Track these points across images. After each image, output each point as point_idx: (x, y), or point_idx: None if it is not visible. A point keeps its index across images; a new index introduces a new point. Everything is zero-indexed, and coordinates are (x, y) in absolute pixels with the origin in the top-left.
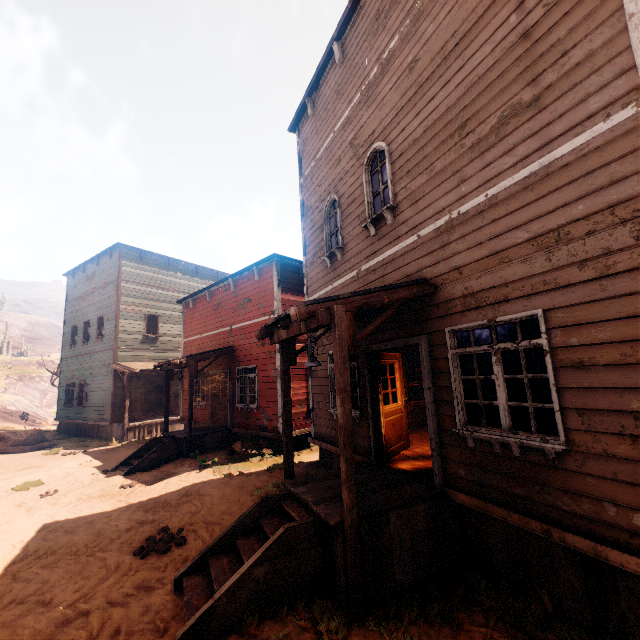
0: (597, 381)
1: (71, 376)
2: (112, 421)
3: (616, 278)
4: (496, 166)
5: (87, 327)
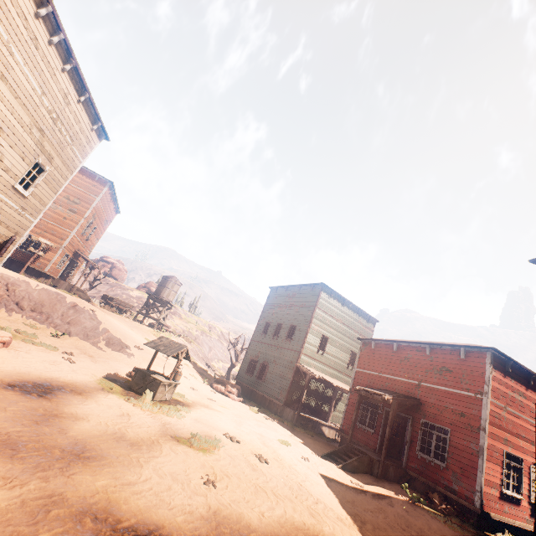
0: None
1: (256, 355)
2: (284, 403)
3: None
4: None
5: (278, 327)
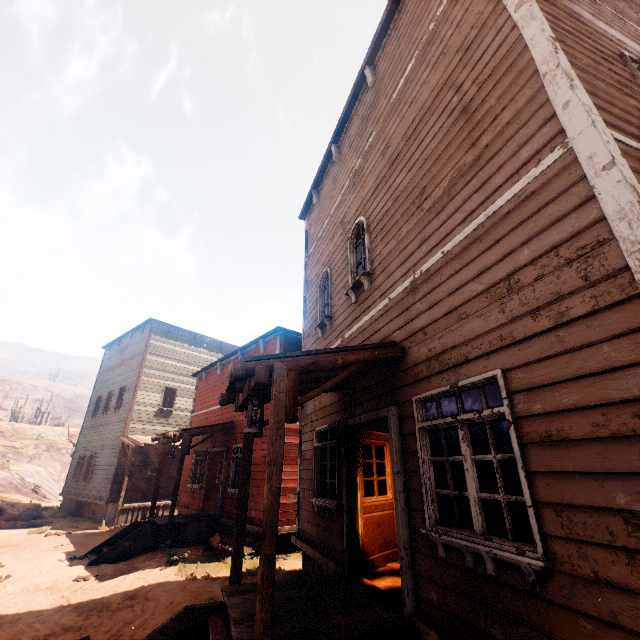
0: (570, 463)
1: (85, 447)
2: (109, 500)
3: (572, 326)
4: (449, 223)
5: (110, 397)
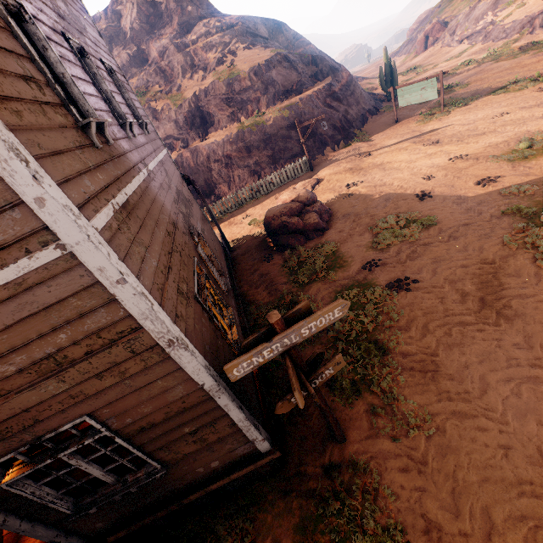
0: (160, 431)
1: None
2: None
3: (134, 377)
4: None
5: None
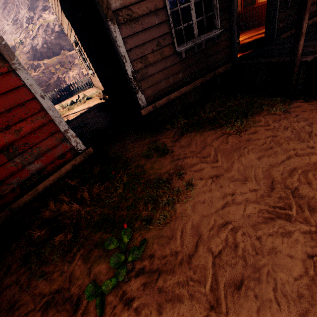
0: None
1: None
2: None
3: None
4: None
5: None
